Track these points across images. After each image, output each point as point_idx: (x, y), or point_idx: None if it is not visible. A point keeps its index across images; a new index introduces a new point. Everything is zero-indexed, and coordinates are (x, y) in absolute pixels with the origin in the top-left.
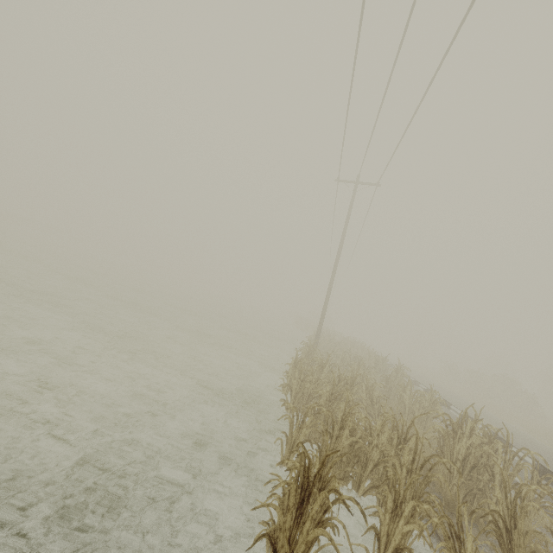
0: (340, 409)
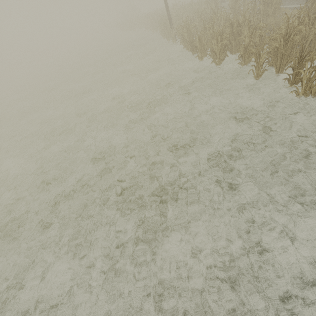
0: (283, 29)
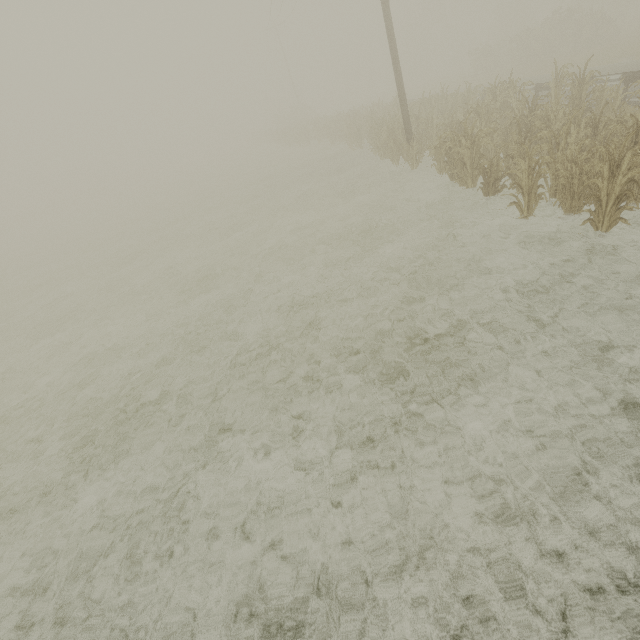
0: None
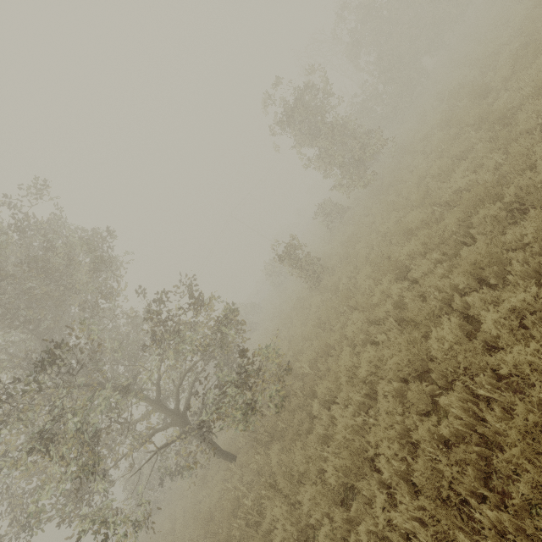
0: None
